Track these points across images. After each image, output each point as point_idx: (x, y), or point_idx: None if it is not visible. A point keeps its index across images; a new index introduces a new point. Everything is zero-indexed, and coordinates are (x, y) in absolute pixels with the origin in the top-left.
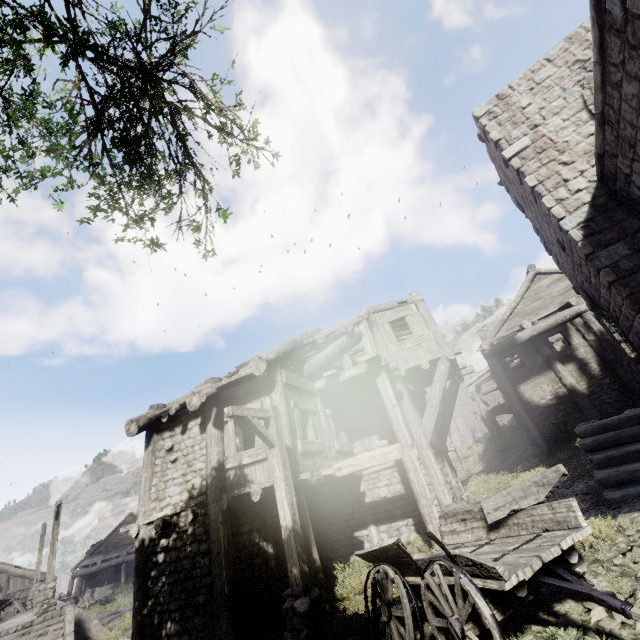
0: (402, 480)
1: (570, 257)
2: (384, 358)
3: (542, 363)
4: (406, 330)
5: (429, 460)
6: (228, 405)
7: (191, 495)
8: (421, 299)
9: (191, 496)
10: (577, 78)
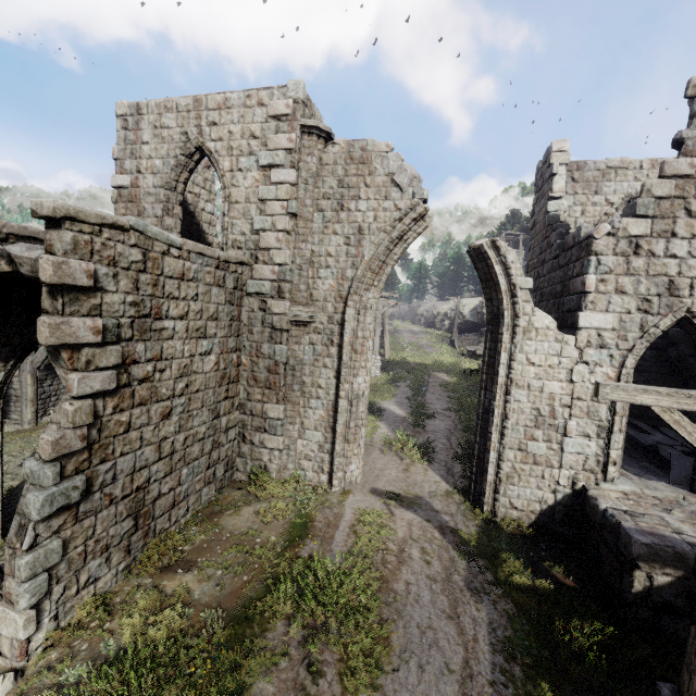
0: None
1: None
2: None
3: None
4: None
5: (26, 381)
6: None
7: None
8: None
9: None
10: (178, 152)
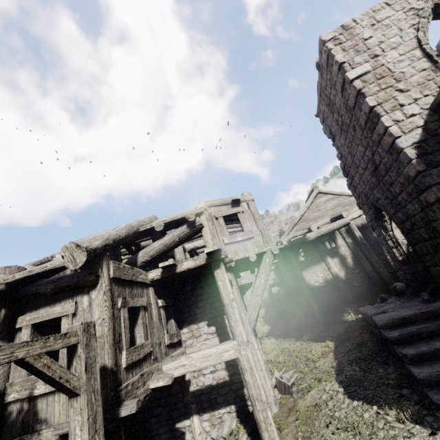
0: (227, 366)
1: (378, 177)
2: (224, 251)
3: (318, 256)
4: (230, 224)
5: (253, 346)
6: (27, 304)
7: None
8: (252, 199)
9: None
10: (412, 22)
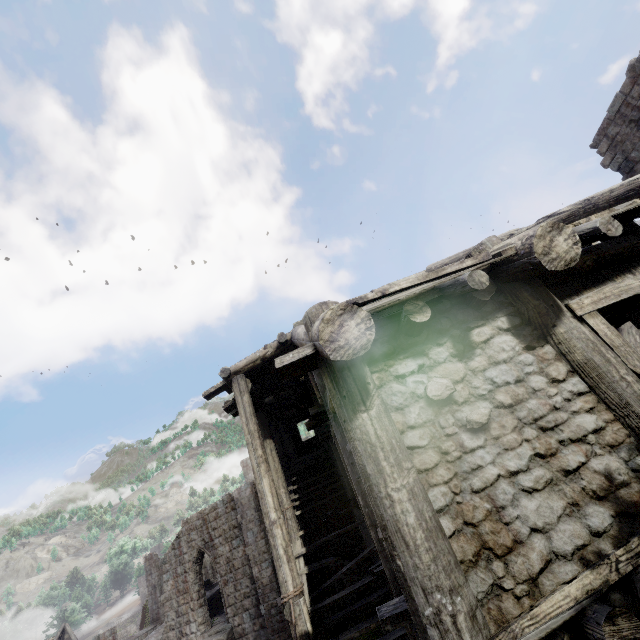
0: None
1: None
2: None
3: None
4: None
5: None
6: (552, 291)
7: (623, 507)
8: None
9: (626, 510)
10: None
